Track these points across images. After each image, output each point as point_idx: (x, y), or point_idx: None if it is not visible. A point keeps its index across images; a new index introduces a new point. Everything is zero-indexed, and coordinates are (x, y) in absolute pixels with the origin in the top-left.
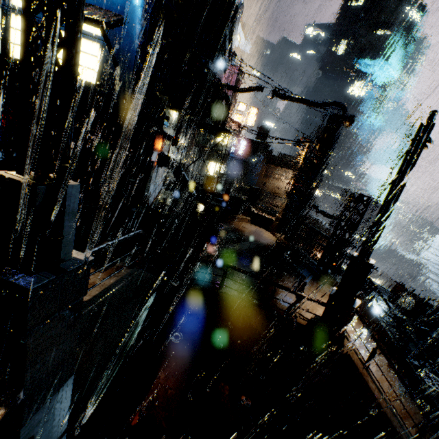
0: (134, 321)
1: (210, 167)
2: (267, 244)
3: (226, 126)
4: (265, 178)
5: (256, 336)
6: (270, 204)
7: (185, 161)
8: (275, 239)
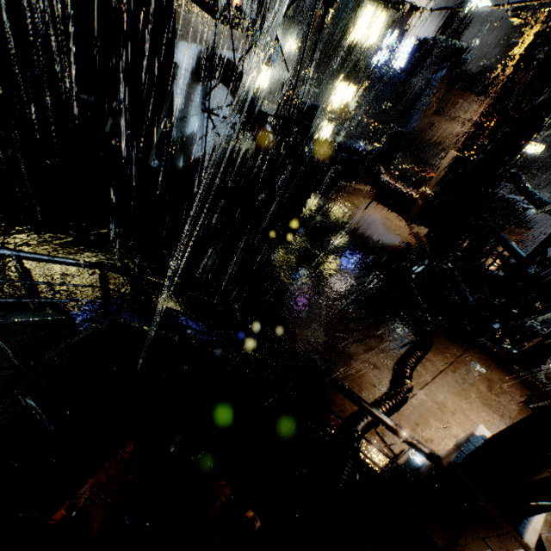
0: (4, 400)
1: (337, 91)
2: (385, 245)
3: (377, 0)
4: (436, 114)
5: (281, 442)
6: (434, 165)
7: (294, 80)
8: (408, 235)
